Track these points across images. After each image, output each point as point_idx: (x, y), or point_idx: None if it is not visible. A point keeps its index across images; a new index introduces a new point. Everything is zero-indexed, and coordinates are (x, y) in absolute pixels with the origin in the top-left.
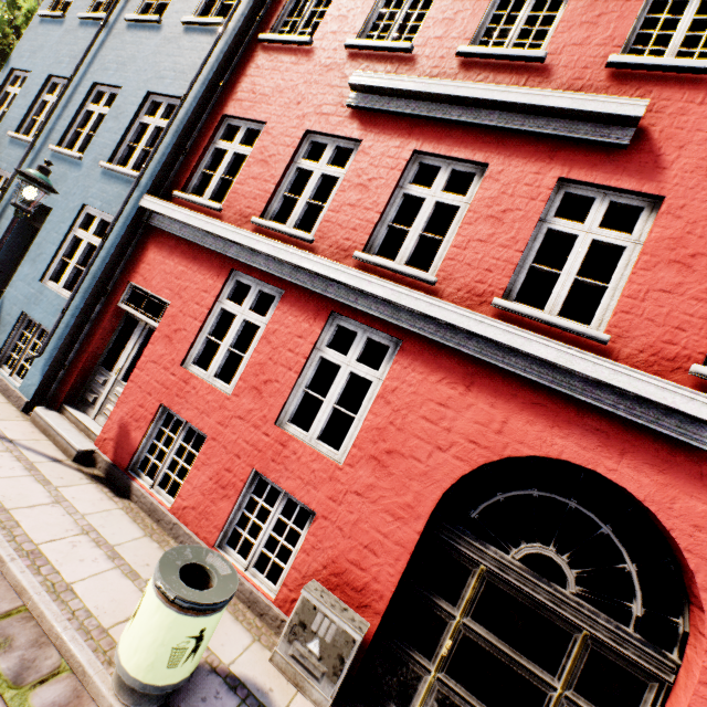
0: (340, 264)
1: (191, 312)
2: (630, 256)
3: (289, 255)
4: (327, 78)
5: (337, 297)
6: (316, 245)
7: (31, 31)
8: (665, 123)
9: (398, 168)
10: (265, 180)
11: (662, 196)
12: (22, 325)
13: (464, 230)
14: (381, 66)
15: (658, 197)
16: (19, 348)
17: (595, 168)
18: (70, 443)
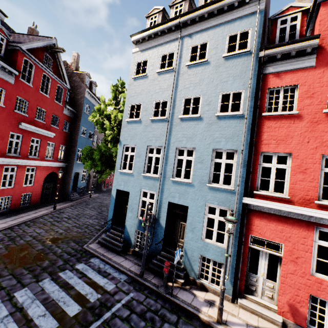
0: None
1: (300, 248)
2: None
3: None
4: (319, 128)
5: None
6: None
7: (124, 127)
8: None
9: None
10: (309, 181)
11: None
12: (200, 259)
13: None
14: None
15: None
16: (204, 270)
17: None
18: (273, 318)
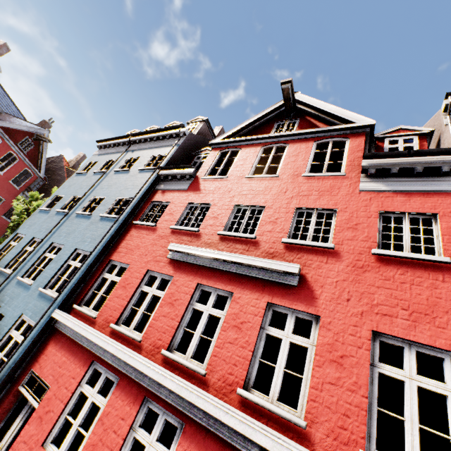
0: (150, 362)
1: (61, 395)
2: (311, 354)
3: (123, 354)
4: (161, 243)
5: (148, 386)
6: (142, 343)
7: (33, 215)
8: (312, 272)
9: (189, 293)
10: (123, 298)
11: (318, 315)
12: None
13: (222, 335)
14: (185, 238)
15: (317, 315)
16: None
17: (284, 297)
18: None
